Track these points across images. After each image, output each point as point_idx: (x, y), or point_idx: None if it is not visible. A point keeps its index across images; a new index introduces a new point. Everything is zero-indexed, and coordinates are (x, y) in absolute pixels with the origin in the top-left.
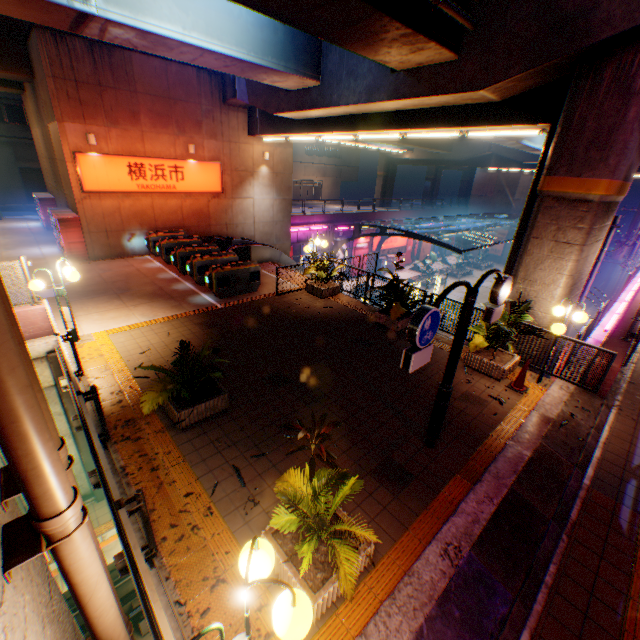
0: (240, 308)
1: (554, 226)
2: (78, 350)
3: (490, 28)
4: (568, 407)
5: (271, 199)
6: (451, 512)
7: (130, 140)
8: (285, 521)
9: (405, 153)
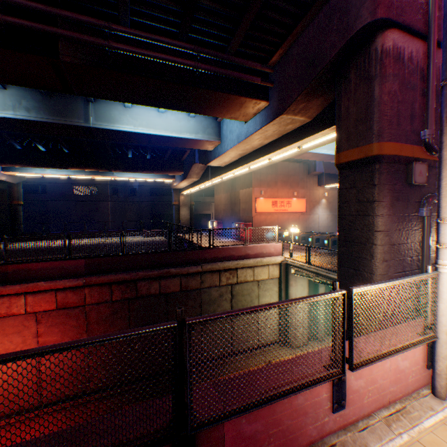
0: None
1: None
2: (296, 259)
3: None
4: None
5: (326, 214)
6: None
7: (272, 192)
8: None
9: None
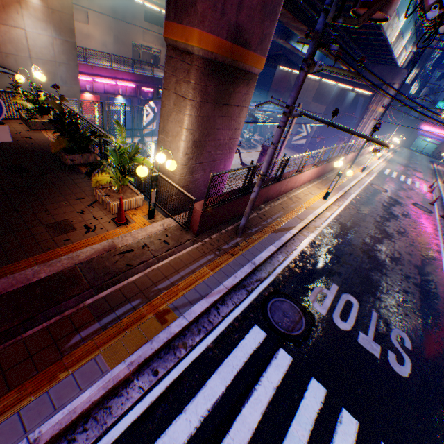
0: None
1: (175, 78)
2: None
3: None
4: (150, 240)
5: (50, 37)
6: None
7: None
8: None
9: None
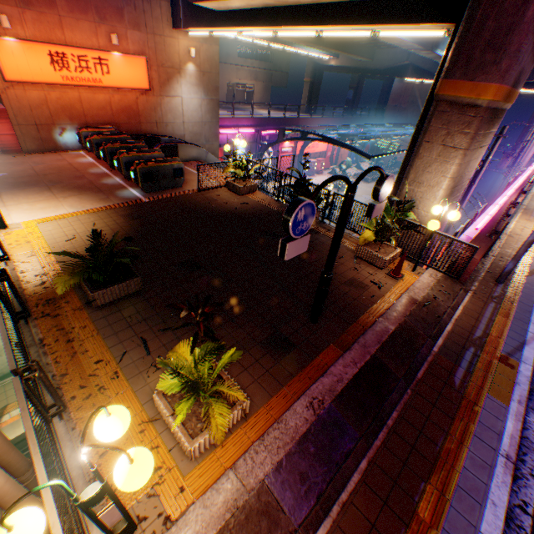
0: (164, 202)
1: (444, 131)
2: (6, 237)
3: None
4: (433, 291)
5: (199, 99)
6: (322, 374)
7: (47, 25)
8: (170, 385)
9: (331, 59)
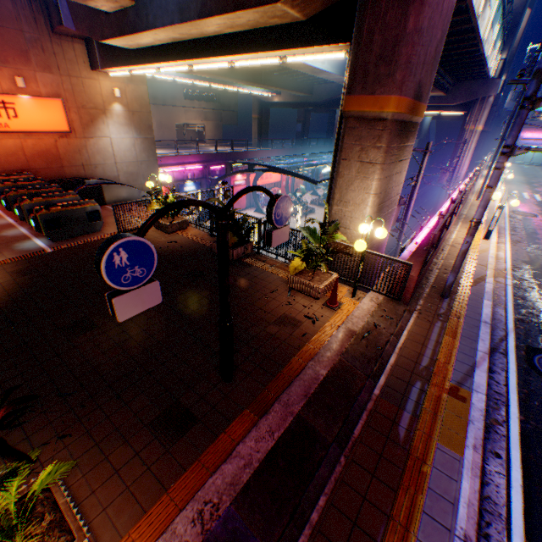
0: (73, 250)
1: (359, 147)
2: None
3: None
4: (374, 318)
5: (131, 138)
6: (226, 458)
7: None
8: None
9: (274, 97)
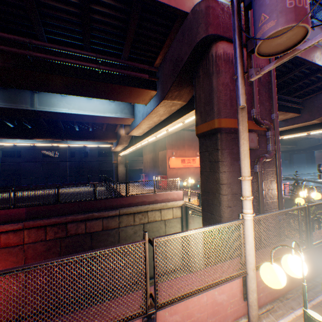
0: None
1: None
2: (192, 203)
3: (309, 107)
4: None
5: None
6: None
7: (181, 153)
8: None
9: None
